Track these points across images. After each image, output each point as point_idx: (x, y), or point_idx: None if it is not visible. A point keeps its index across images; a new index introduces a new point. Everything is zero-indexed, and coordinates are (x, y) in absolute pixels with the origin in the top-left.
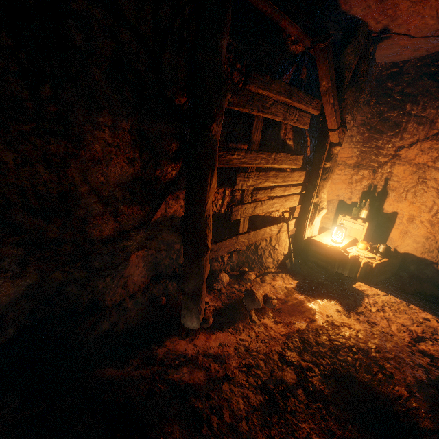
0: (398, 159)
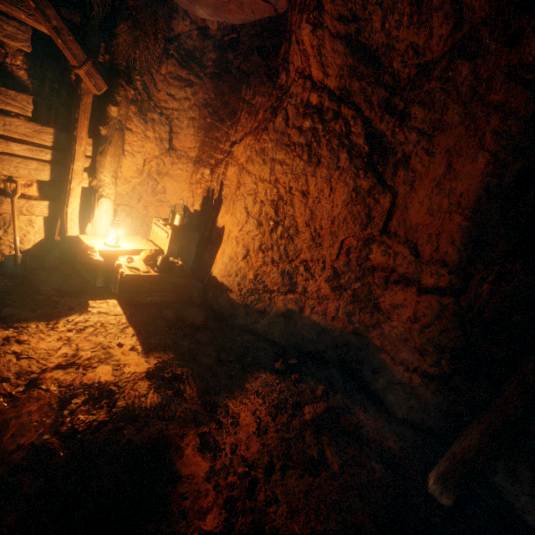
0: (232, 158)
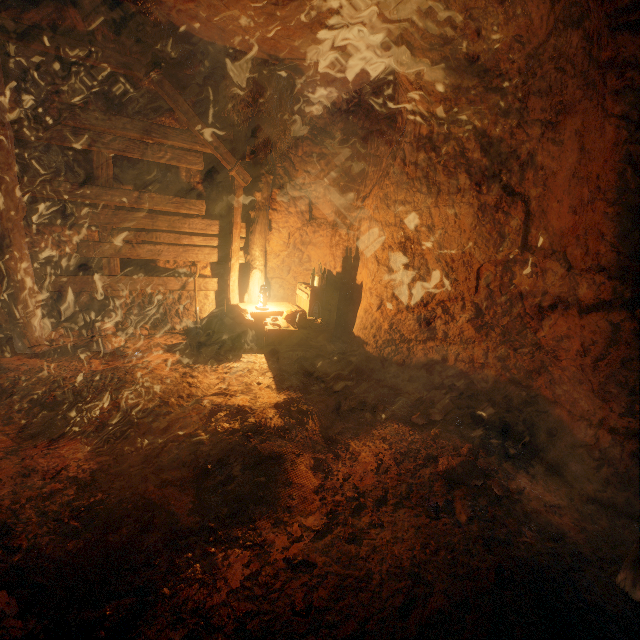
0: (364, 213)
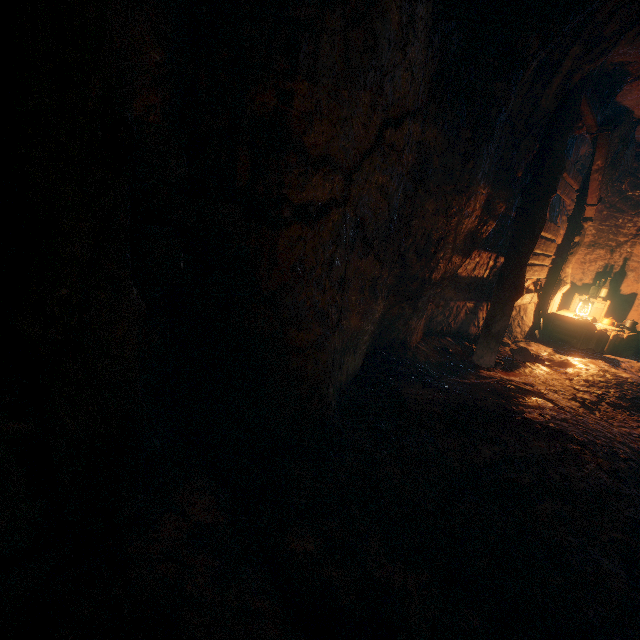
0: (639, 239)
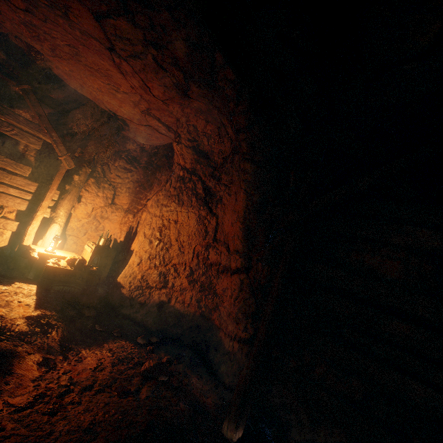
0: (146, 207)
